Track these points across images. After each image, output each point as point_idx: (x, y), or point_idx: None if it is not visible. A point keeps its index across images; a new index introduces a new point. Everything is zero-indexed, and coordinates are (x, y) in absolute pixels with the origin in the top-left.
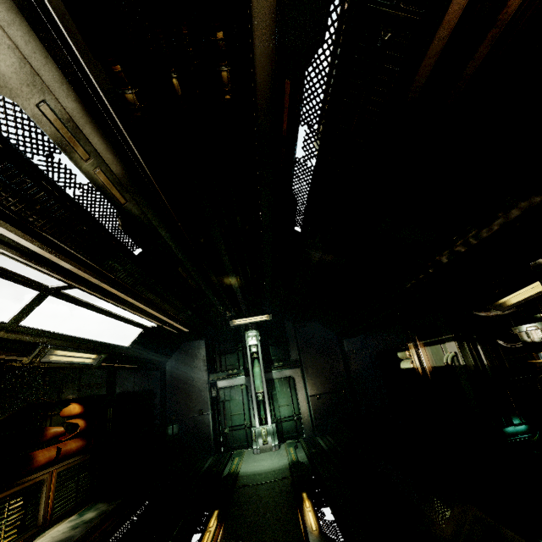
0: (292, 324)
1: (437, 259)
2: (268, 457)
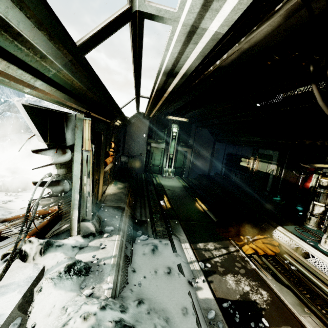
0: (195, 127)
1: (304, 141)
2: (171, 181)
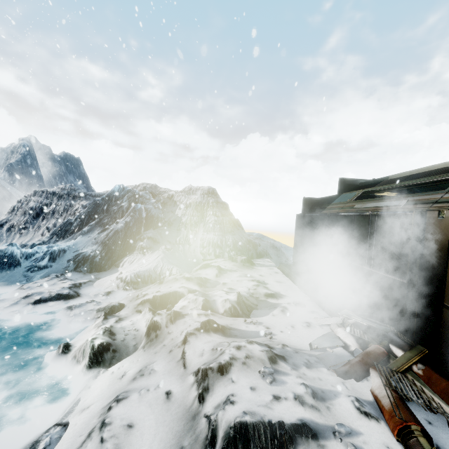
0: None
1: None
2: None
